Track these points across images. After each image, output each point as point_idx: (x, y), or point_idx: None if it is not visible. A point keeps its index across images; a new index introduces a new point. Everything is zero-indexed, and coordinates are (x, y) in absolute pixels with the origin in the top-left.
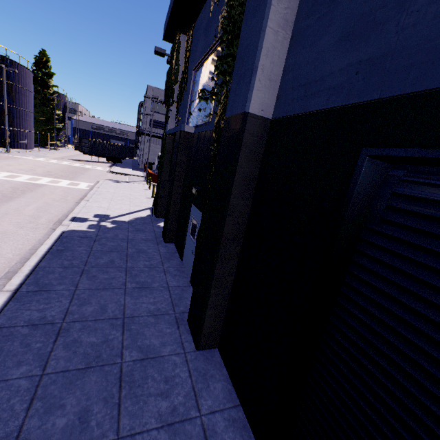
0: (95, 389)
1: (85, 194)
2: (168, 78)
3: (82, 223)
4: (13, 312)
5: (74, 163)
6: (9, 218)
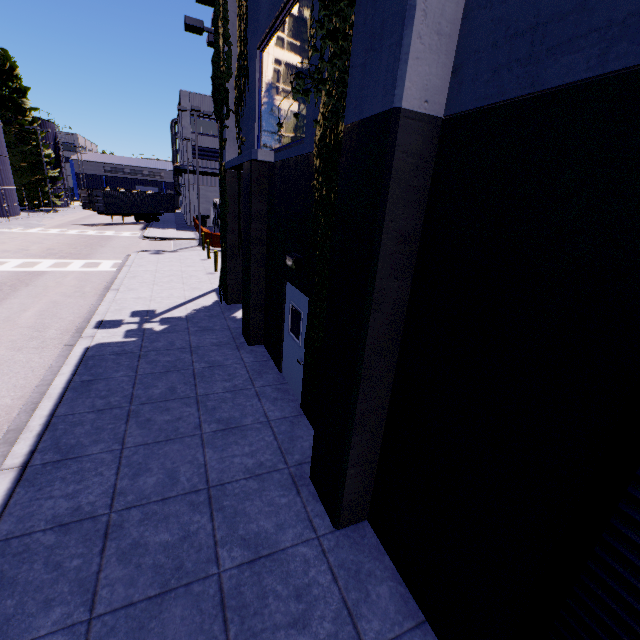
0: (184, 632)
1: (112, 280)
2: (214, 70)
3: (114, 329)
4: (24, 507)
5: (87, 230)
6: None
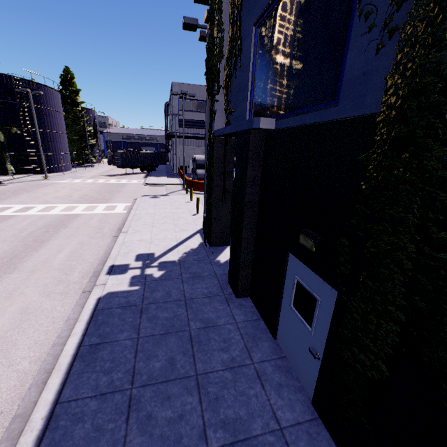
0: None
1: (123, 222)
2: (208, 54)
3: (121, 275)
4: None
5: (110, 179)
6: (35, 280)
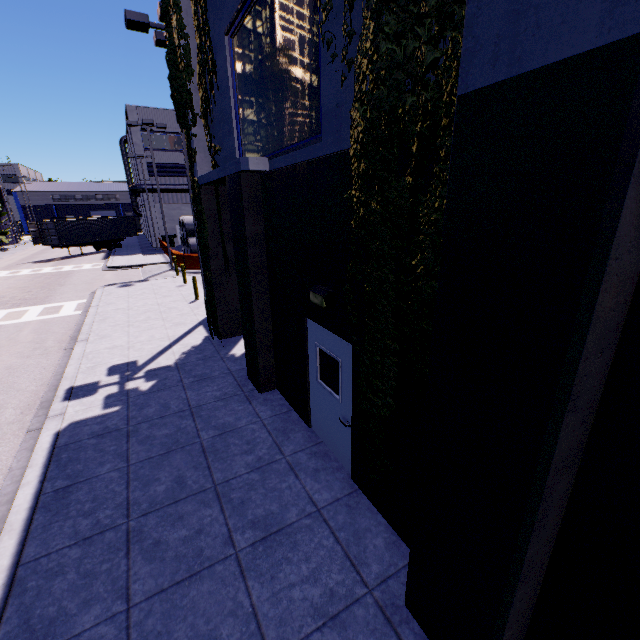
0: None
1: (78, 327)
2: (171, 69)
3: (89, 397)
4: None
5: (41, 268)
6: None
